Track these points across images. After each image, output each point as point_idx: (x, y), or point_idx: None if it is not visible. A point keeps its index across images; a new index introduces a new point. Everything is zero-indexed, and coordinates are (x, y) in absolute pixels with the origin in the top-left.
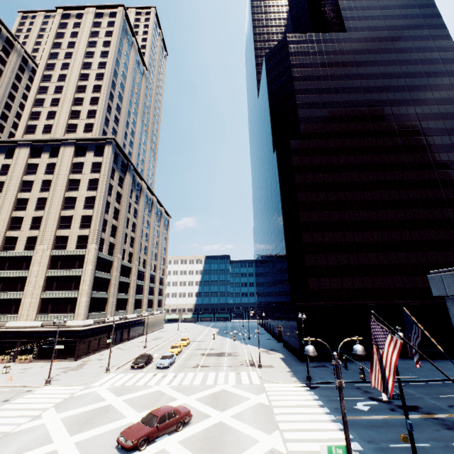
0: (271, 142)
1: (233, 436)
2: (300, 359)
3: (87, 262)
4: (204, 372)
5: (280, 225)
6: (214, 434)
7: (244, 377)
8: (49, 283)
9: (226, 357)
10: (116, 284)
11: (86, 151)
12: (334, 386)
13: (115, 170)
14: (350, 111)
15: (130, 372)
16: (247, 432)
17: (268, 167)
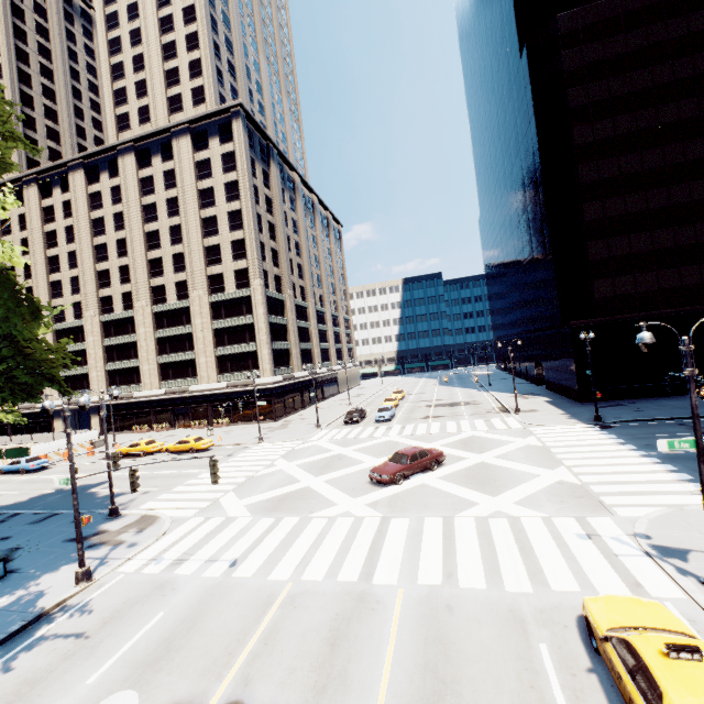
0: (513, 33)
1: (503, 473)
2: (578, 400)
3: (256, 305)
4: (439, 422)
5: (538, 199)
6: (479, 472)
7: (497, 423)
8: (219, 337)
9: (463, 406)
10: (295, 331)
11: (207, 138)
12: (640, 424)
13: (255, 161)
14: None
15: (344, 427)
16: (521, 469)
17: (508, 89)
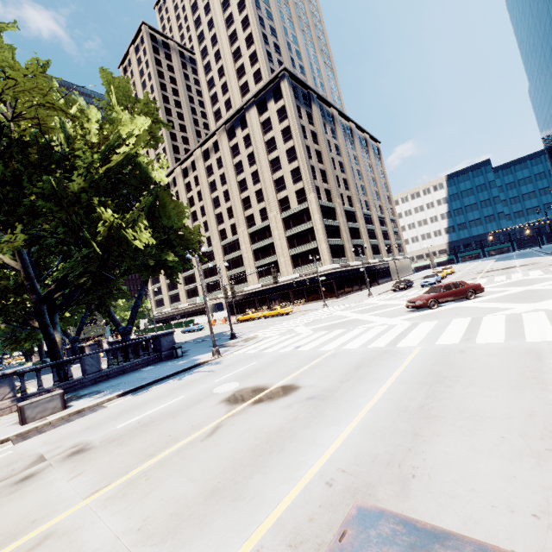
0: None
1: (551, 292)
2: None
3: (313, 213)
4: (487, 278)
5: None
6: (521, 295)
7: None
8: (290, 242)
9: (518, 267)
10: (346, 230)
11: (266, 104)
12: None
13: (300, 107)
14: None
15: (392, 293)
16: None
17: None
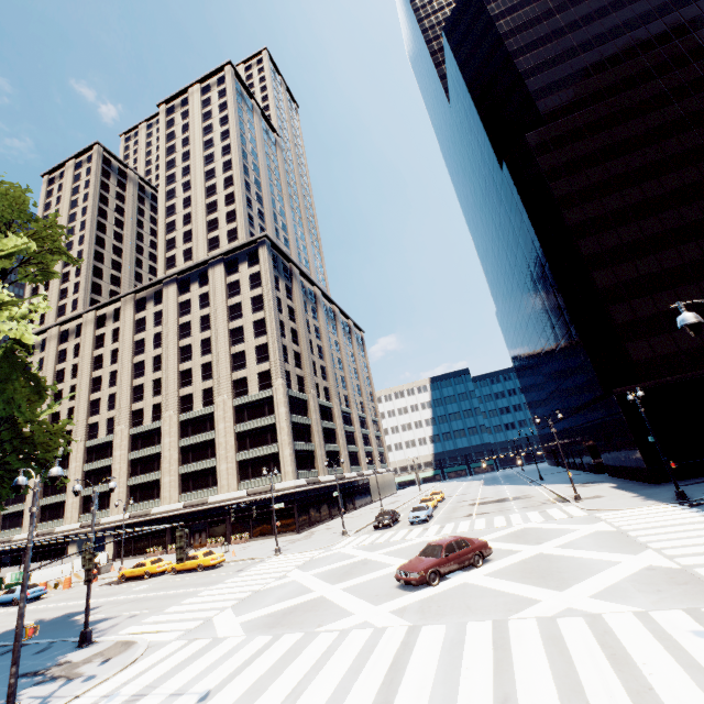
0: (492, 155)
1: (570, 563)
2: (651, 480)
3: (278, 404)
4: (484, 518)
5: (546, 276)
6: (537, 564)
7: (555, 513)
8: (241, 441)
9: (512, 501)
10: (320, 431)
11: (237, 265)
12: None
13: (278, 278)
14: (627, 39)
15: (374, 532)
16: (592, 557)
17: (497, 197)
